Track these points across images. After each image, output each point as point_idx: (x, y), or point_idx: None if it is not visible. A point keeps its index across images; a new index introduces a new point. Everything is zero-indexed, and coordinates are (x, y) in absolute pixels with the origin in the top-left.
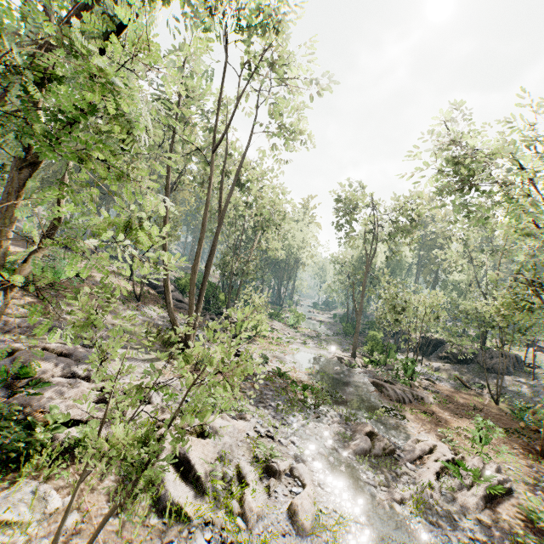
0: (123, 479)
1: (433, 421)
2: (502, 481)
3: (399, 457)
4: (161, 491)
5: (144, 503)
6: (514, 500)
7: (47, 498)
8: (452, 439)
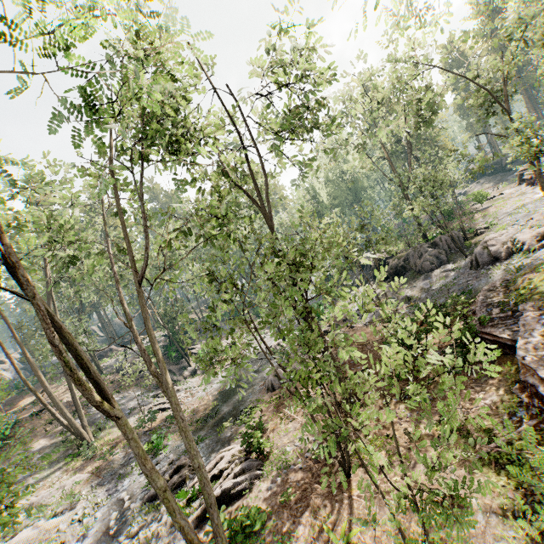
0: None
1: (275, 407)
2: (236, 485)
3: (185, 486)
4: None
5: None
6: (239, 502)
7: None
8: (267, 430)
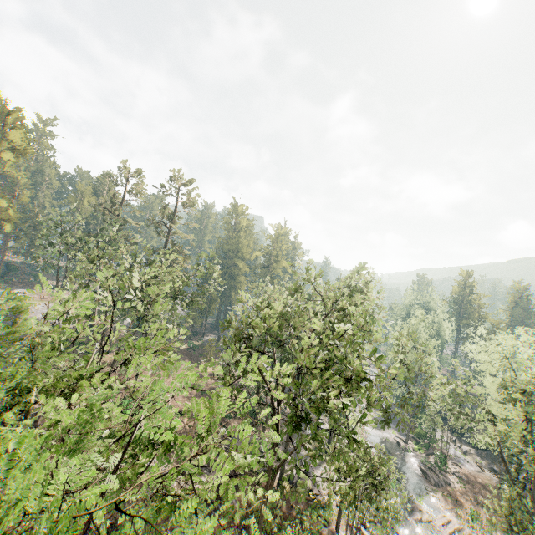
0: (350, 526)
1: (453, 502)
2: None
3: (433, 523)
4: (362, 532)
5: (358, 534)
6: None
7: (341, 531)
8: (461, 515)
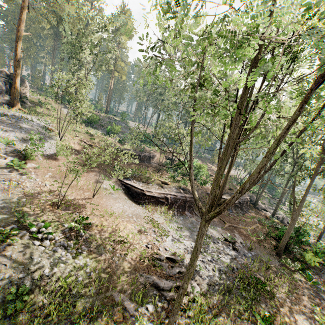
0: None
1: None
2: None
3: None
4: None
5: None
6: None
7: None
8: None
